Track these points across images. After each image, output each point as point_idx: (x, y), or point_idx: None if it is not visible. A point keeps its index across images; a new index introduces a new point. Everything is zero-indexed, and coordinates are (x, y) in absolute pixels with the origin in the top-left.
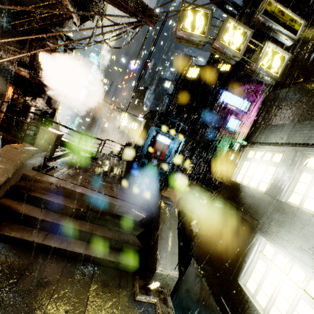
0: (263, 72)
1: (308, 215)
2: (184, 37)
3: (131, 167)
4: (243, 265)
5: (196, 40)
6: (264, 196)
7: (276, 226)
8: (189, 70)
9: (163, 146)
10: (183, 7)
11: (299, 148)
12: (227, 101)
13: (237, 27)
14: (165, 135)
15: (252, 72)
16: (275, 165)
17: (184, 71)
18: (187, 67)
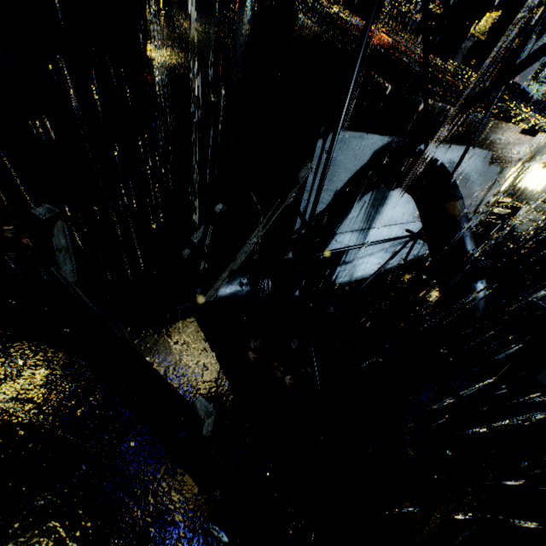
0: None
1: None
2: None
3: None
4: (522, 177)
5: None
6: (540, 143)
7: (542, 156)
8: None
9: None
10: None
11: None
12: None
13: None
14: None
15: None
16: None
17: None
18: None
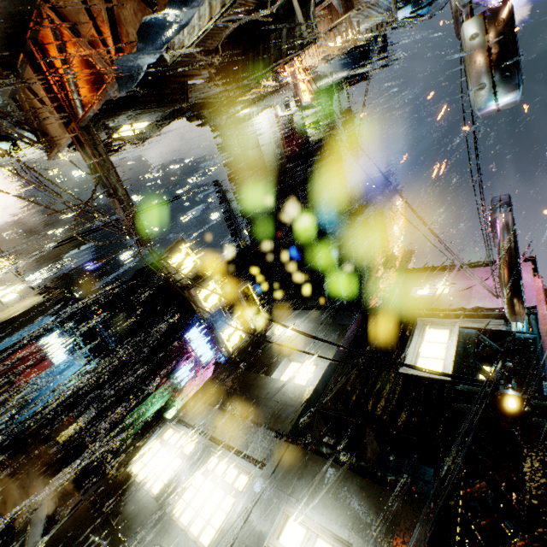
0: (221, 342)
1: (178, 530)
2: (166, 266)
3: None
4: None
5: (177, 277)
6: (151, 501)
7: None
8: None
9: (39, 359)
10: (180, 244)
11: (209, 442)
12: (189, 339)
13: (217, 289)
14: (61, 340)
15: (213, 336)
16: (183, 457)
17: None
18: None
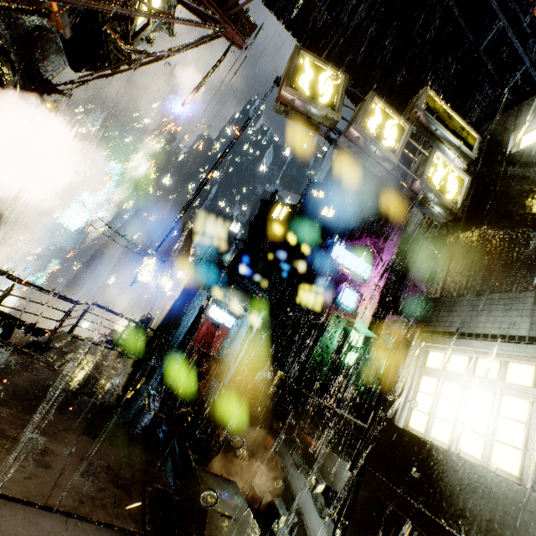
0: (435, 197)
1: None
2: (295, 102)
3: (140, 372)
4: None
5: (319, 114)
6: (532, 498)
7: None
8: (272, 209)
9: (217, 329)
10: (298, 54)
11: None
12: (337, 259)
13: (388, 114)
14: (224, 309)
15: (414, 195)
16: (523, 394)
17: (265, 209)
18: (270, 204)
